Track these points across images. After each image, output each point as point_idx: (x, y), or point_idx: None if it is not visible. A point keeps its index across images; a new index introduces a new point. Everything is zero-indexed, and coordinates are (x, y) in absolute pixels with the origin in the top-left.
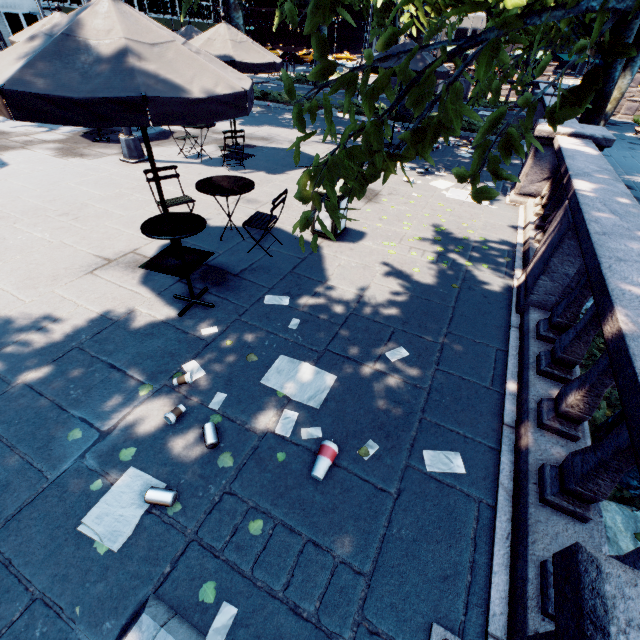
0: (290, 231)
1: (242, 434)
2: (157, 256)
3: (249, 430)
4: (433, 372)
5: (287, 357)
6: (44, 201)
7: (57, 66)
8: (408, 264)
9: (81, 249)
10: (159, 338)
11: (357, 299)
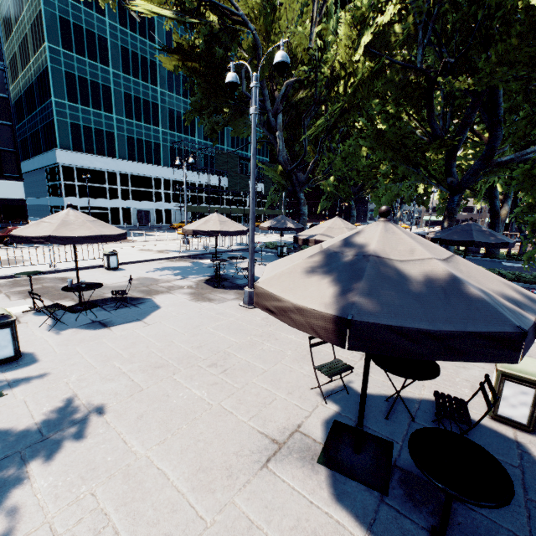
0: None
1: None
2: (329, 441)
3: None
4: None
5: None
6: (193, 347)
7: (388, 289)
8: None
9: (242, 419)
10: None
11: None
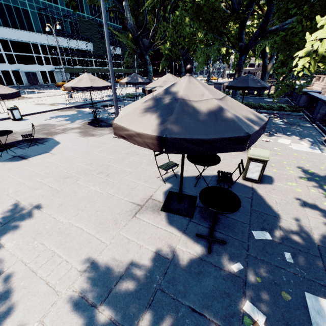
0: None
1: None
2: (166, 201)
3: None
4: None
5: (311, 294)
6: (86, 164)
7: (187, 119)
8: (316, 199)
9: (120, 197)
10: (208, 276)
11: (311, 231)
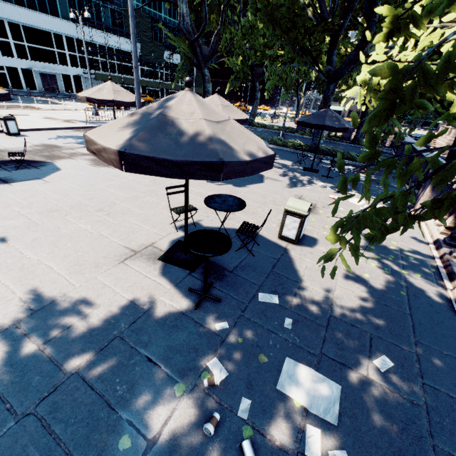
0: (262, 234)
1: (275, 453)
2: (170, 250)
3: (280, 448)
4: (421, 386)
5: (292, 360)
6: (85, 199)
7: (159, 136)
8: (358, 269)
9: (114, 240)
10: (183, 331)
11: (330, 301)
